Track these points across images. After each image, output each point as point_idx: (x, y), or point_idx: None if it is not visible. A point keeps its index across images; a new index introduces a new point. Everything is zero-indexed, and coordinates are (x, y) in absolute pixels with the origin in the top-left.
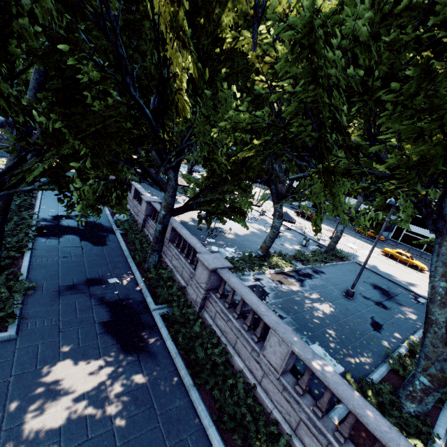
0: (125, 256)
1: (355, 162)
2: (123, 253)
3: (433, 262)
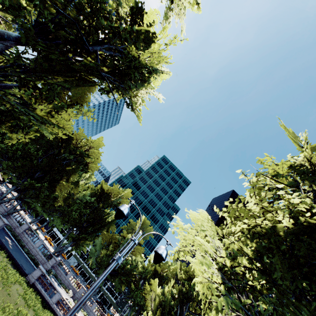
0: None
1: (68, 221)
2: None
3: (65, 236)
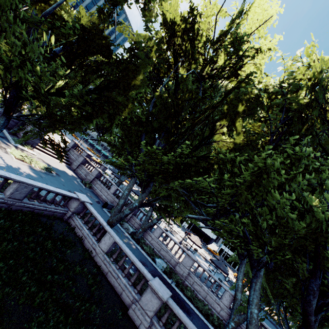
0: (206, 324)
1: None
2: (203, 320)
3: None
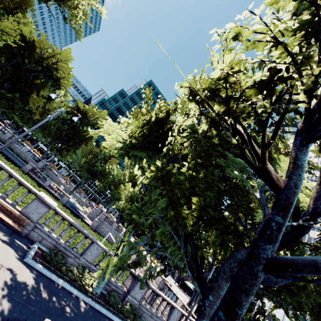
0: None
1: (49, 134)
2: None
3: (49, 147)
